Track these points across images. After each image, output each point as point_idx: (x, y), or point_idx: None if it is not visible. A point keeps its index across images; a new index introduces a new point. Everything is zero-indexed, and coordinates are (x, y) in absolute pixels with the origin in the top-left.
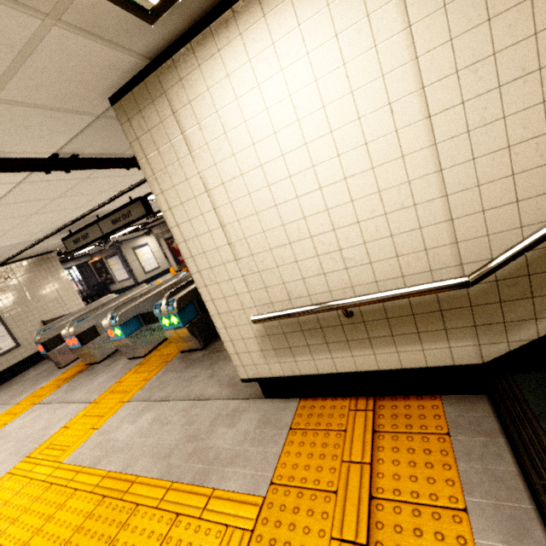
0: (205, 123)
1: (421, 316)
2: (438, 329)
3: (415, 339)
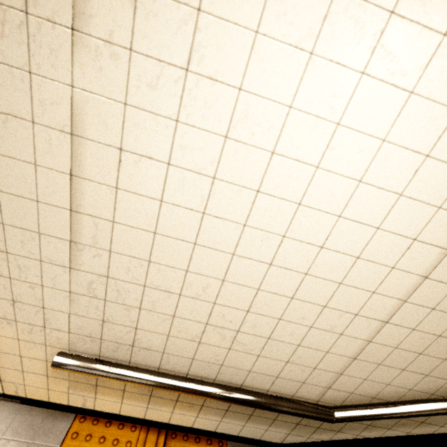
0: (155, 1)
1: None
2: (269, 418)
3: (245, 418)
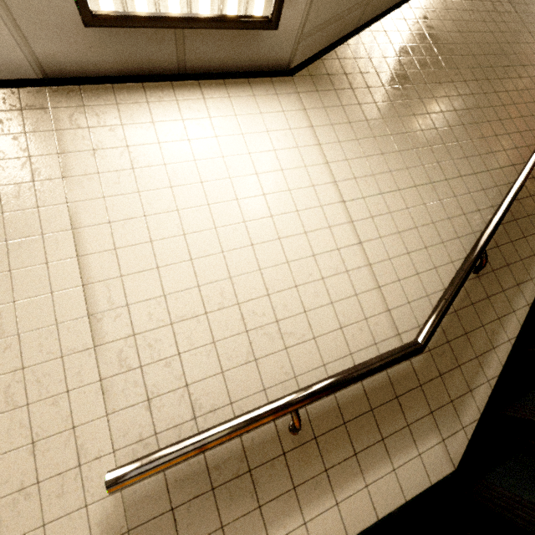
0: (104, 152)
1: (380, 409)
2: (401, 427)
3: (382, 451)
